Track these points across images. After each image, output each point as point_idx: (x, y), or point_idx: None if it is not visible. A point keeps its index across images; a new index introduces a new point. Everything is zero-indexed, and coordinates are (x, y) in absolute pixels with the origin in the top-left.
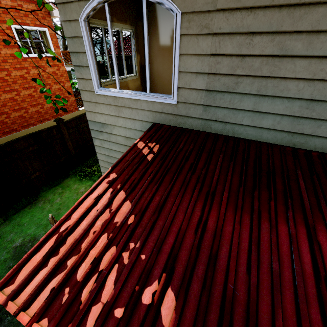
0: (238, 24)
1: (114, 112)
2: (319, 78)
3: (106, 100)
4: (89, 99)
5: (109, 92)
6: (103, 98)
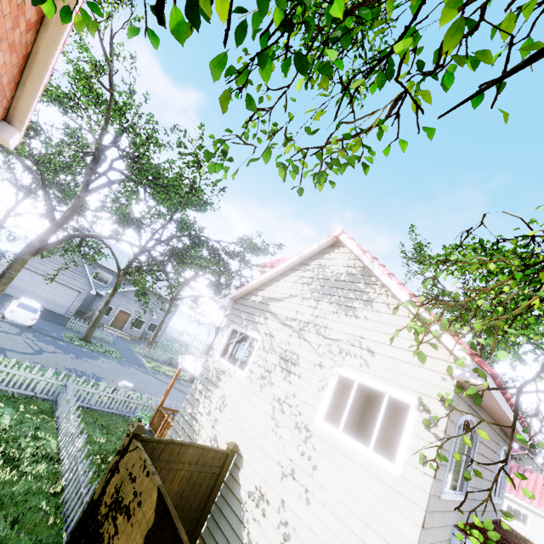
0: (483, 450)
1: (441, 520)
2: (487, 479)
3: (441, 506)
4: (432, 507)
5: (446, 494)
6: (441, 503)
